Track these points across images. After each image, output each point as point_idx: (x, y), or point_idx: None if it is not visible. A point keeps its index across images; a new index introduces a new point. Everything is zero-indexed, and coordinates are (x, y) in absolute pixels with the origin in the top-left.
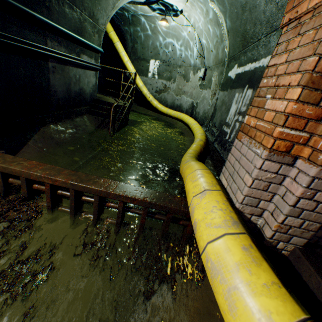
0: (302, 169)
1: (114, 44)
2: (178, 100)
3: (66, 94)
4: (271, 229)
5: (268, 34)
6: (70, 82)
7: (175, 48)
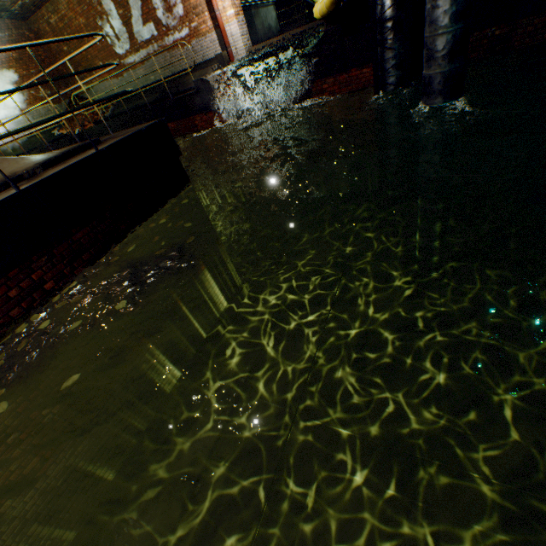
0: None
1: None
2: None
3: (263, 31)
4: None
5: None
6: (263, 21)
7: None
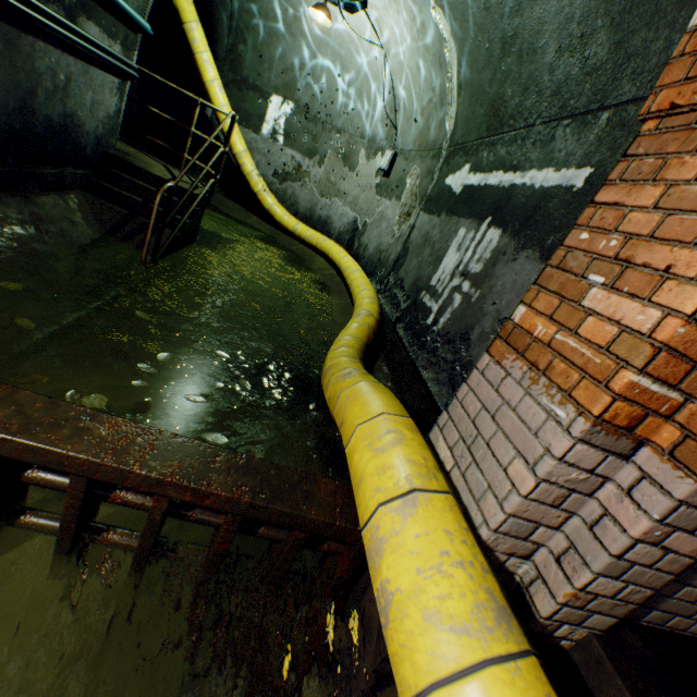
0: (653, 473)
1: (185, 25)
2: (324, 207)
3: (16, 118)
4: (555, 600)
5: (554, 122)
6: (35, 86)
7: (336, 85)
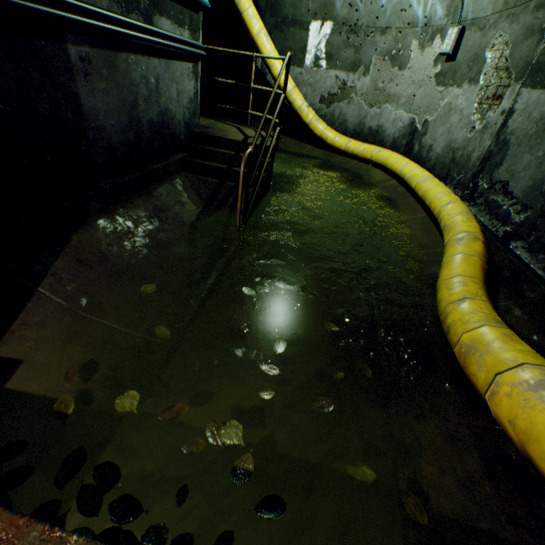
0: None
1: None
2: (373, 117)
3: (129, 131)
4: None
5: None
6: (135, 97)
7: None
